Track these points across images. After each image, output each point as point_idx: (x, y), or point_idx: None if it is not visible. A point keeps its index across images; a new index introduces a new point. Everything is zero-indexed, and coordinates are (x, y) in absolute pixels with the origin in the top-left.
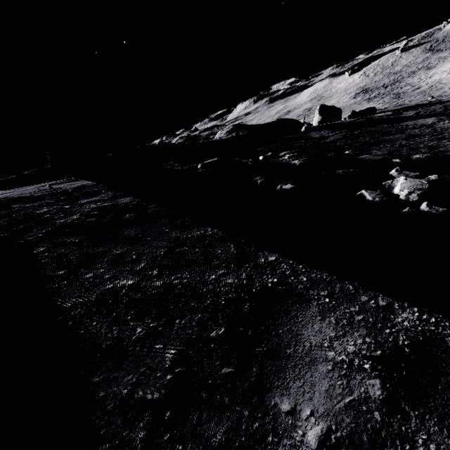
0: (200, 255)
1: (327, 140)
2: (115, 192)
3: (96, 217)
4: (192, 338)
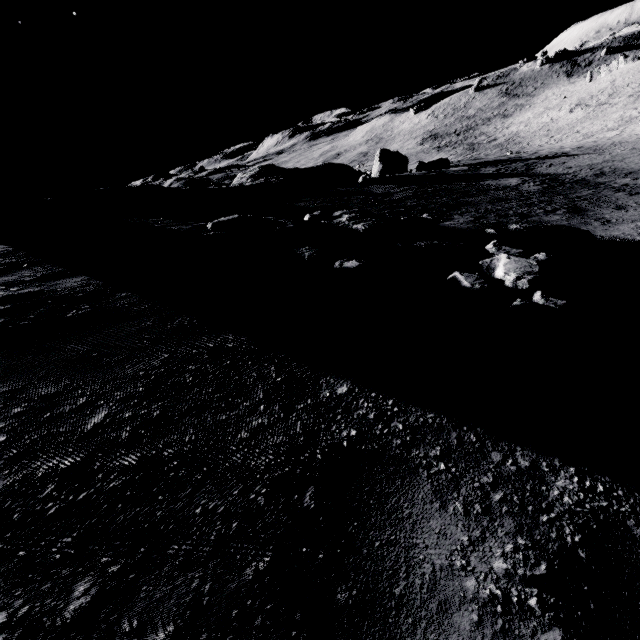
0: (216, 390)
1: (394, 198)
2: (51, 266)
3: (4, 317)
4: (204, 591)
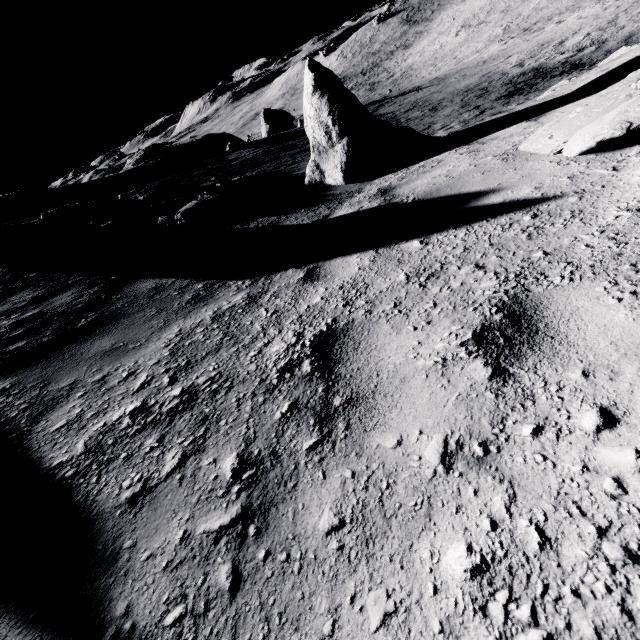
0: None
1: (232, 163)
2: None
3: None
4: None
